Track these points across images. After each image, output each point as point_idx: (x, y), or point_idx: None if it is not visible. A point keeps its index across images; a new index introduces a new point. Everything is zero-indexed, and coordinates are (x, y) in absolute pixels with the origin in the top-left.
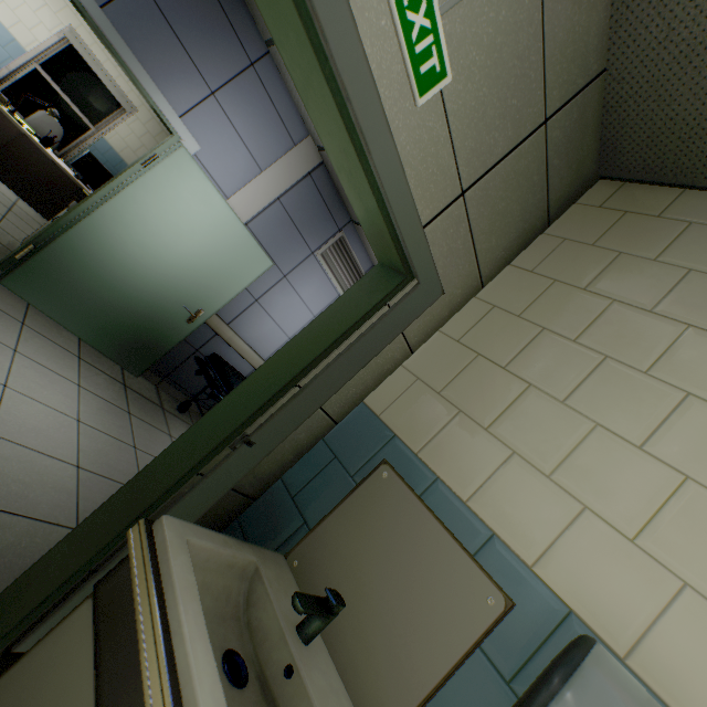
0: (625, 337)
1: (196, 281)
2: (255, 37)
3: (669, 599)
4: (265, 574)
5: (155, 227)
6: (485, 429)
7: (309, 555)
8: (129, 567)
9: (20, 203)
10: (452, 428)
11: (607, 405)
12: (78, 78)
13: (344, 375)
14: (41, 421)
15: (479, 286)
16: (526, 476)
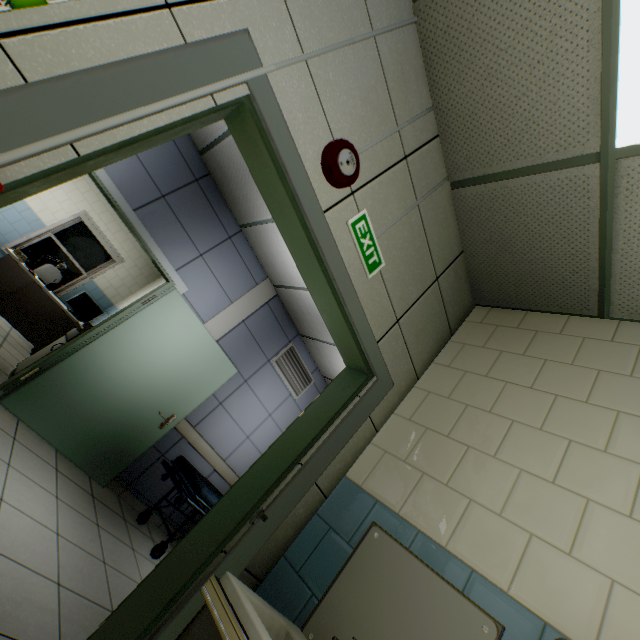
0: (521, 406)
1: (172, 389)
2: (233, 222)
3: (607, 595)
4: (296, 637)
5: (145, 347)
6: (445, 484)
7: (323, 624)
8: (200, 624)
9: (12, 333)
10: (420, 487)
11: (523, 455)
12: (82, 241)
13: (332, 452)
14: (29, 534)
15: (416, 378)
16: (484, 517)
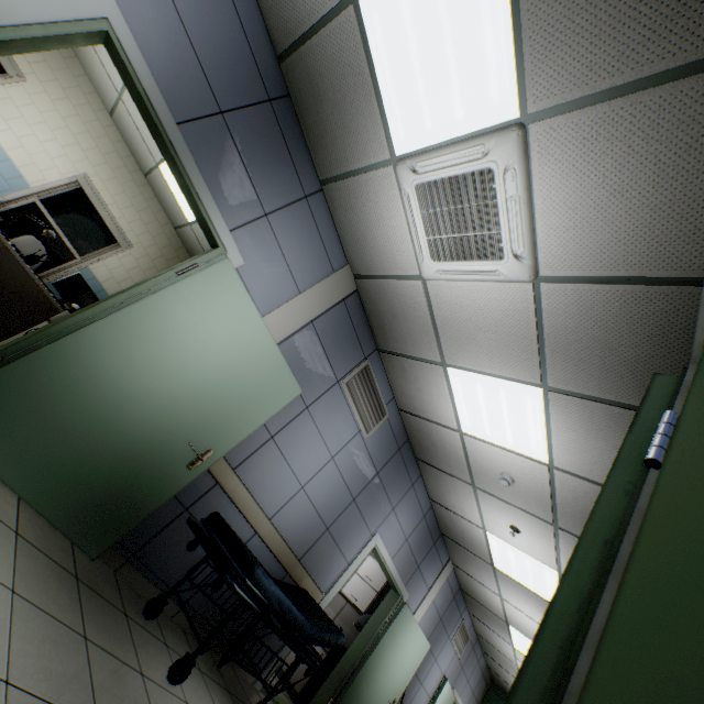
0: None
1: (211, 410)
2: (312, 176)
3: None
4: None
5: (176, 341)
6: None
7: None
8: None
9: None
10: None
11: None
12: (78, 215)
13: None
14: None
15: None
16: None
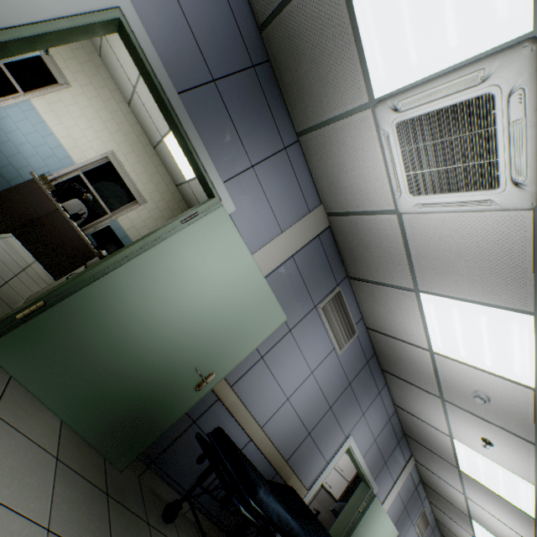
0: None
1: (212, 338)
2: (289, 129)
3: None
4: None
5: (182, 280)
6: None
7: None
8: None
9: (34, 265)
10: None
11: None
12: (108, 181)
13: None
14: None
15: None
16: None
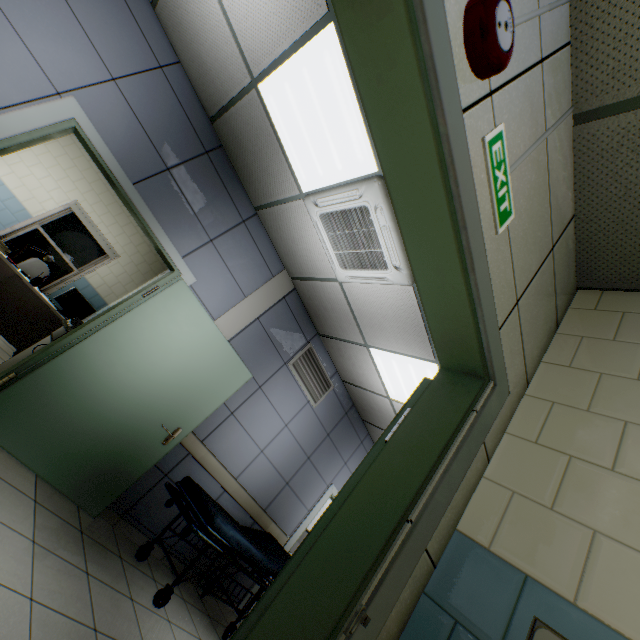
0: None
1: (177, 398)
2: (247, 204)
3: None
4: None
5: (146, 348)
6: None
7: None
8: None
9: None
10: (599, 556)
11: None
12: (73, 235)
13: (446, 497)
14: None
15: (525, 383)
16: None
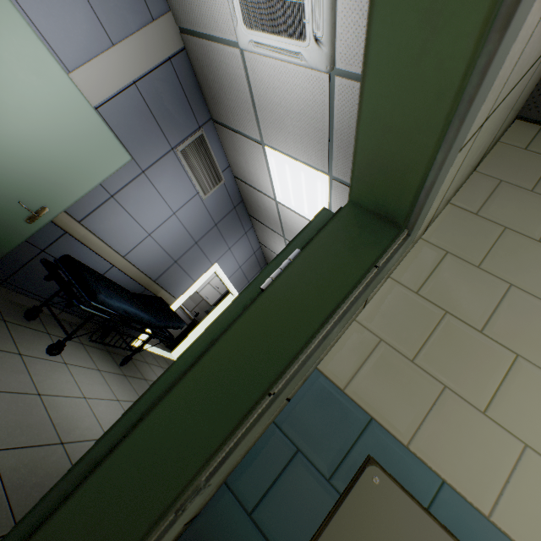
0: None
1: (34, 173)
2: None
3: None
4: None
5: None
6: (483, 412)
7: None
8: None
9: None
10: (442, 410)
11: None
12: None
13: (317, 356)
14: None
15: (426, 227)
16: None
